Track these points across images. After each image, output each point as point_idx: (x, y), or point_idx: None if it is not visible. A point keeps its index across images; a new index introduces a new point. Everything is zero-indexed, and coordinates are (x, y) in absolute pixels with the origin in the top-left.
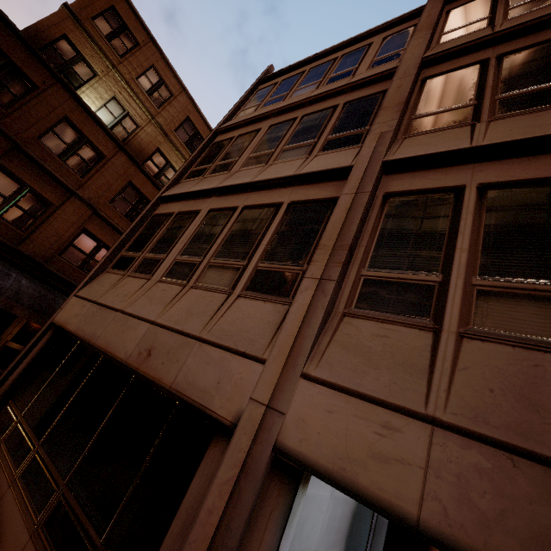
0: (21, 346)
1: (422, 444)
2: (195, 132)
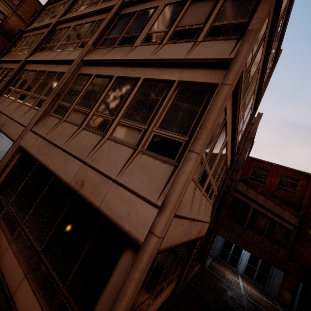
0: None
1: None
2: None
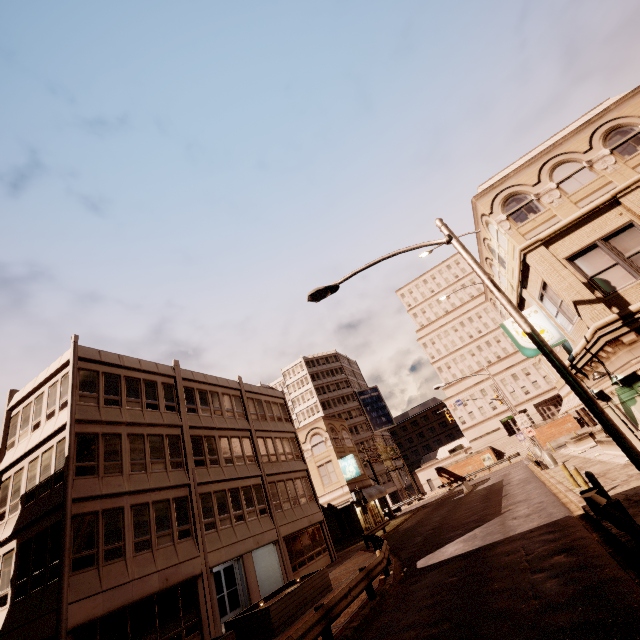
0: None
1: (224, 551)
2: None
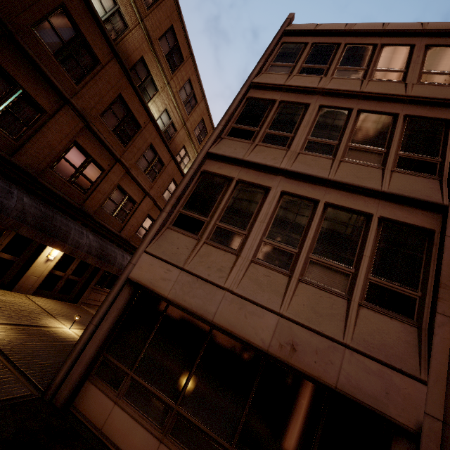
0: (11, 256)
1: None
2: (176, 44)
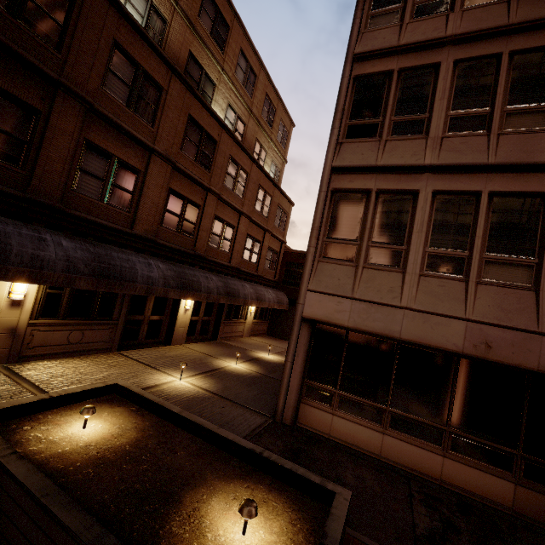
0: (158, 316)
1: None
2: (216, 10)
